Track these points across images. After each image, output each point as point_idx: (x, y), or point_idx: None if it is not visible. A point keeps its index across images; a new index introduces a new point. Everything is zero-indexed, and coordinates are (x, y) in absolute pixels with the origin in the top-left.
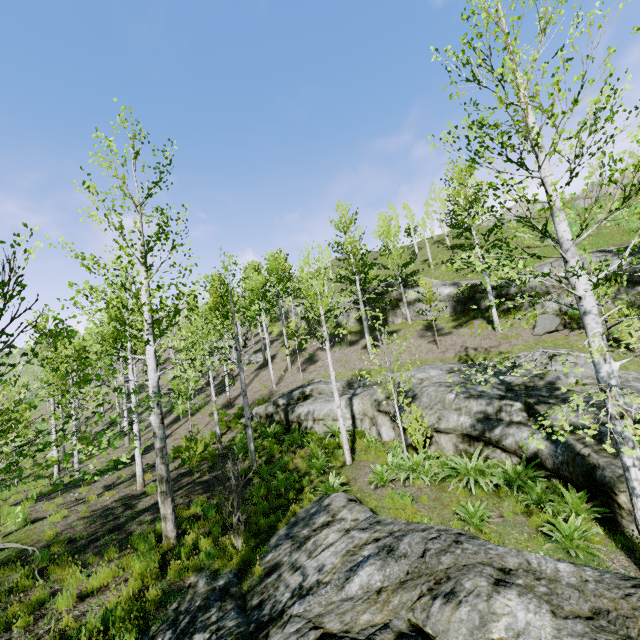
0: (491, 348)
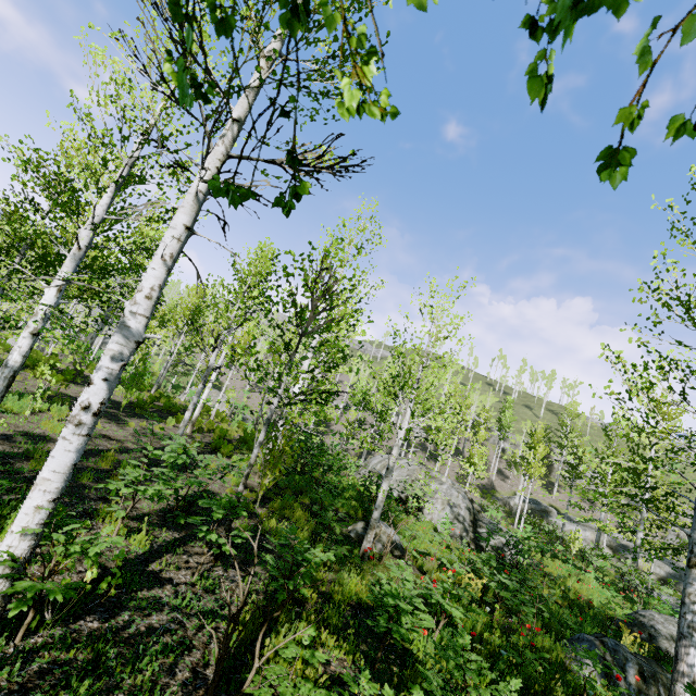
0: None
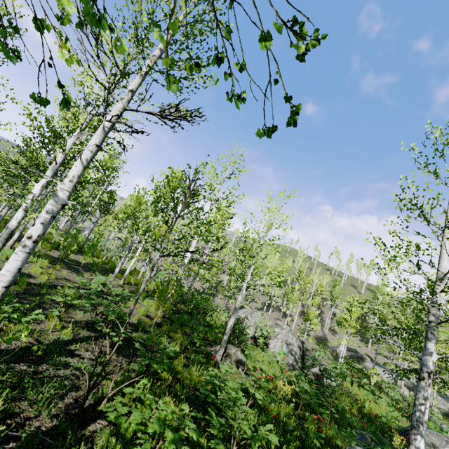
0: None
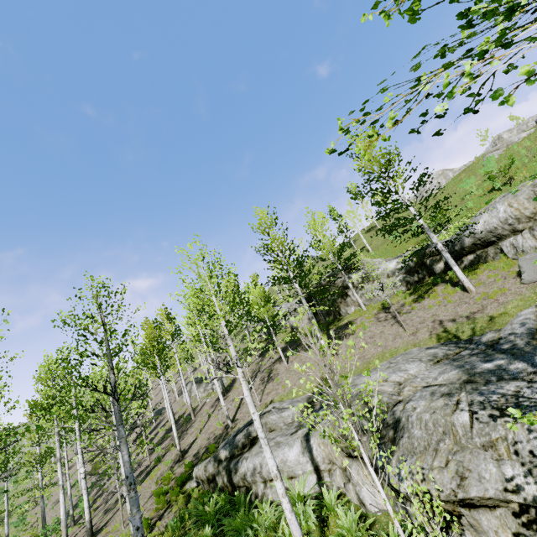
0: (474, 314)
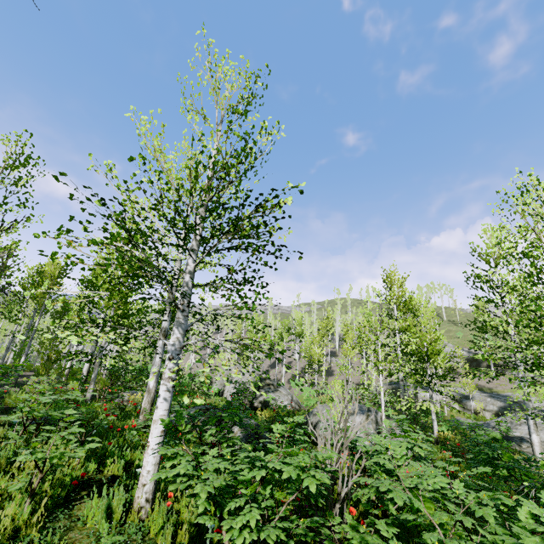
0: (492, 387)
